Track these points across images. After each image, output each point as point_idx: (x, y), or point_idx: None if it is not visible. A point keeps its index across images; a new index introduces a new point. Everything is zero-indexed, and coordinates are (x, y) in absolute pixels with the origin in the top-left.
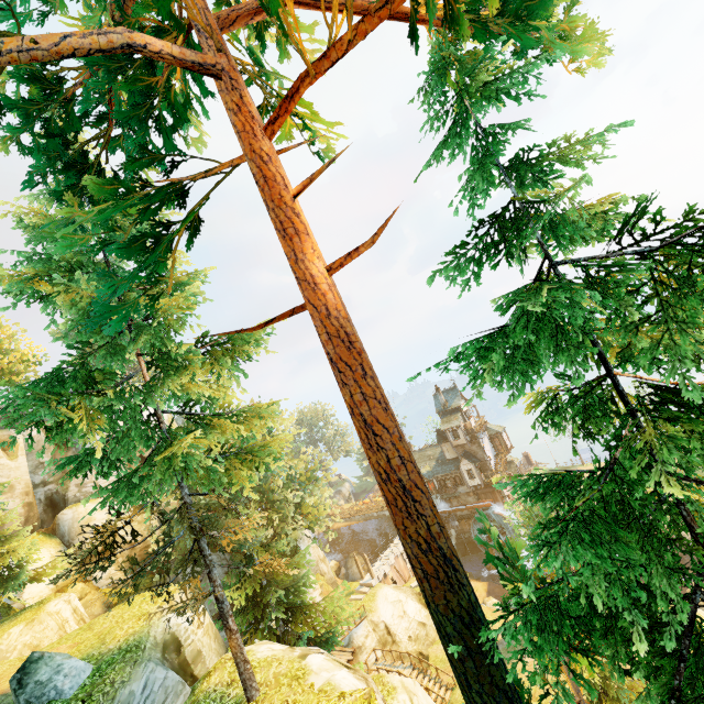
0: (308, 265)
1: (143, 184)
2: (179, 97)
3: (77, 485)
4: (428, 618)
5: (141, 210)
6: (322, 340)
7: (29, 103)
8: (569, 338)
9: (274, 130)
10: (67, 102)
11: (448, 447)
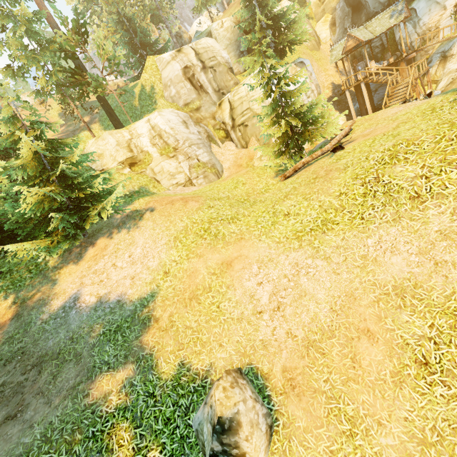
0: None
1: None
2: None
3: None
4: None
5: None
6: None
7: None
8: None
9: None
10: None
11: None
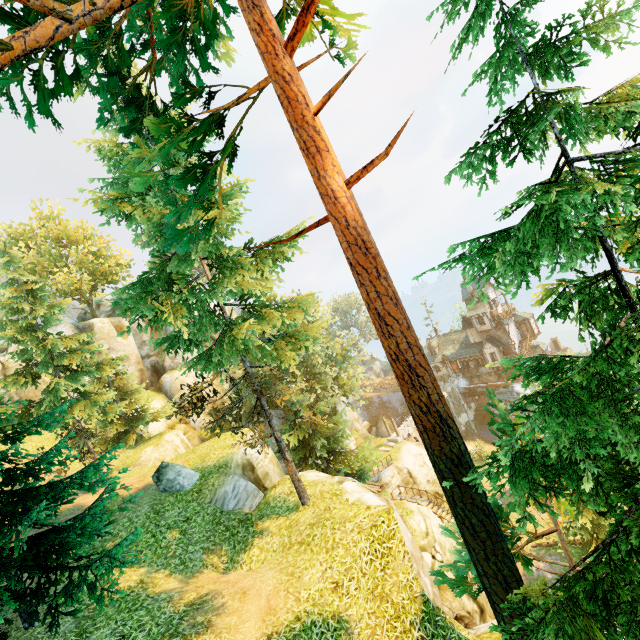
0: (329, 181)
1: (189, 117)
2: (207, 13)
3: (170, 358)
4: None
5: (191, 143)
6: (343, 247)
7: (89, 45)
8: (571, 238)
9: (293, 46)
10: (117, 38)
11: (472, 332)
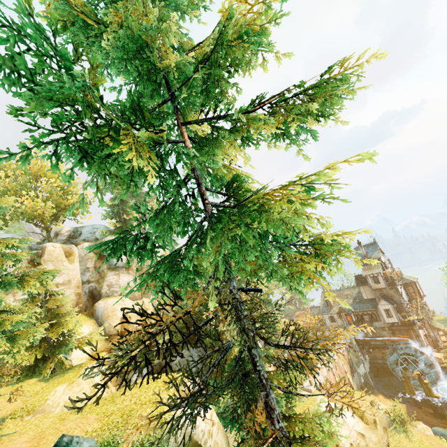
0: None
1: None
2: None
3: (108, 285)
4: (366, 431)
5: None
6: None
7: None
8: None
9: None
10: None
11: (365, 289)
